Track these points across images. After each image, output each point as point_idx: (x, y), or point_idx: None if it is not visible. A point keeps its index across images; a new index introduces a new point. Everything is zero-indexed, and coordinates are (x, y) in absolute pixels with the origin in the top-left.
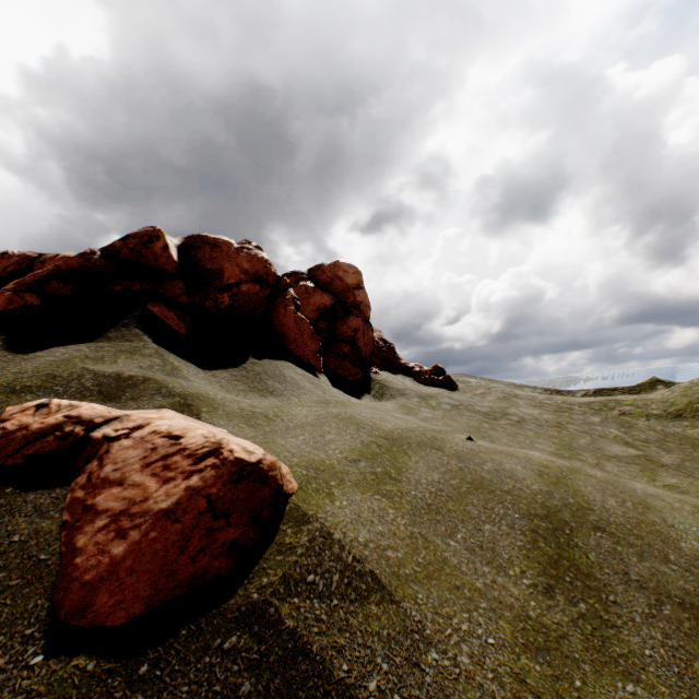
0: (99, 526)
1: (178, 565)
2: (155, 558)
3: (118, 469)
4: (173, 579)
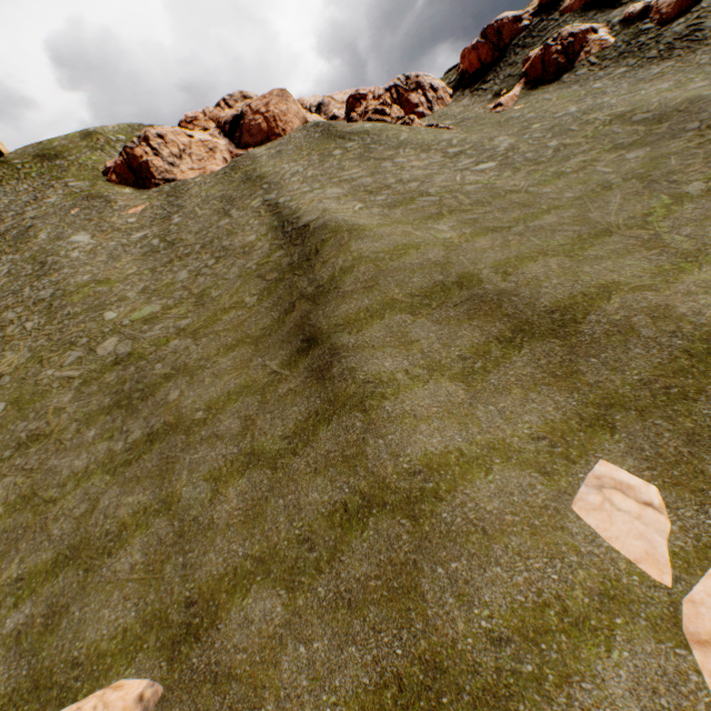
0: (664, 9)
1: (681, 6)
2: (677, 6)
3: (661, 4)
4: (680, 8)
